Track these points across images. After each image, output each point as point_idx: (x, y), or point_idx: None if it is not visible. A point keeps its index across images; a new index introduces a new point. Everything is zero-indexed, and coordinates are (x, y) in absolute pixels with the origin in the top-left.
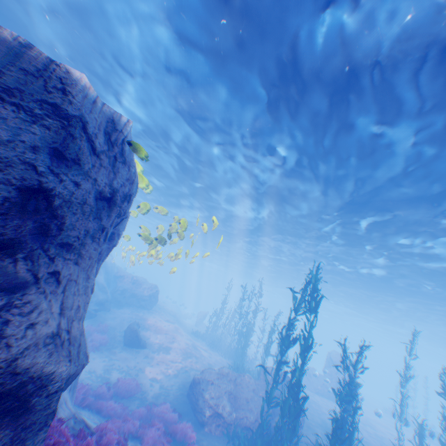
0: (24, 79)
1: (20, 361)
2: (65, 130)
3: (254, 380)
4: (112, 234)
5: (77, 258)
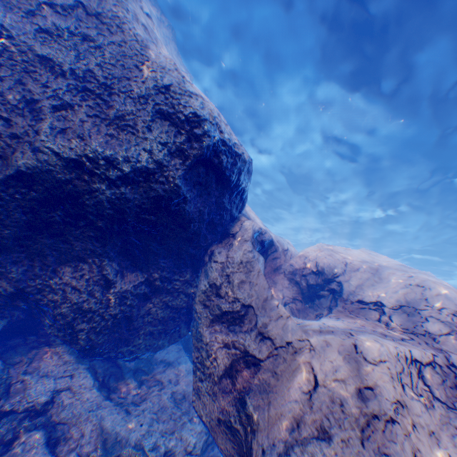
0: None
1: None
2: None
3: None
4: None
5: None
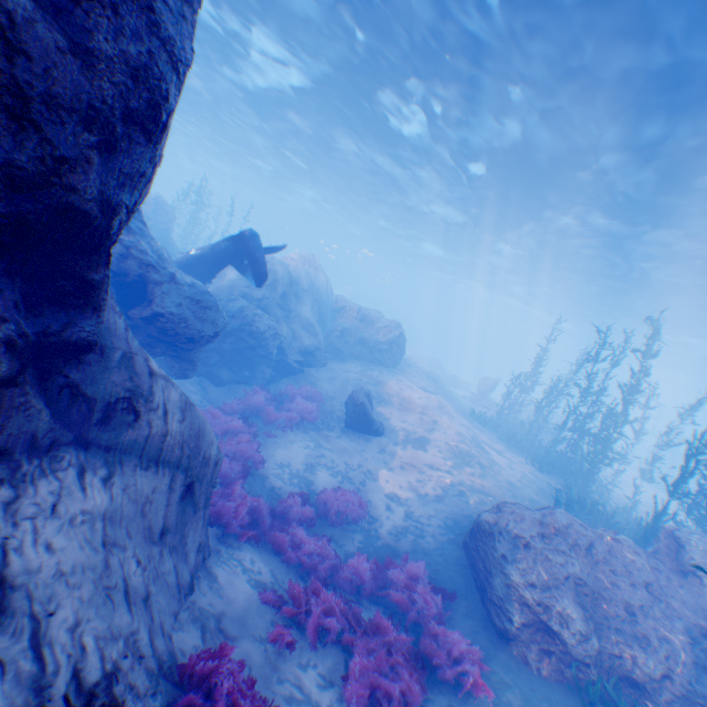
0: None
1: None
2: None
3: (645, 558)
4: None
5: None
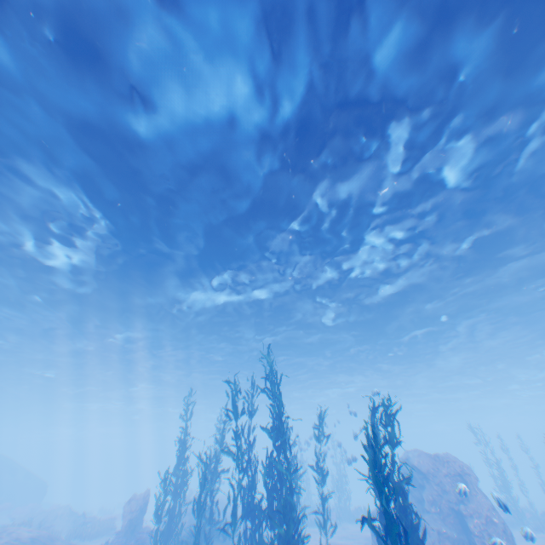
0: None
1: None
2: None
3: None
4: None
5: None
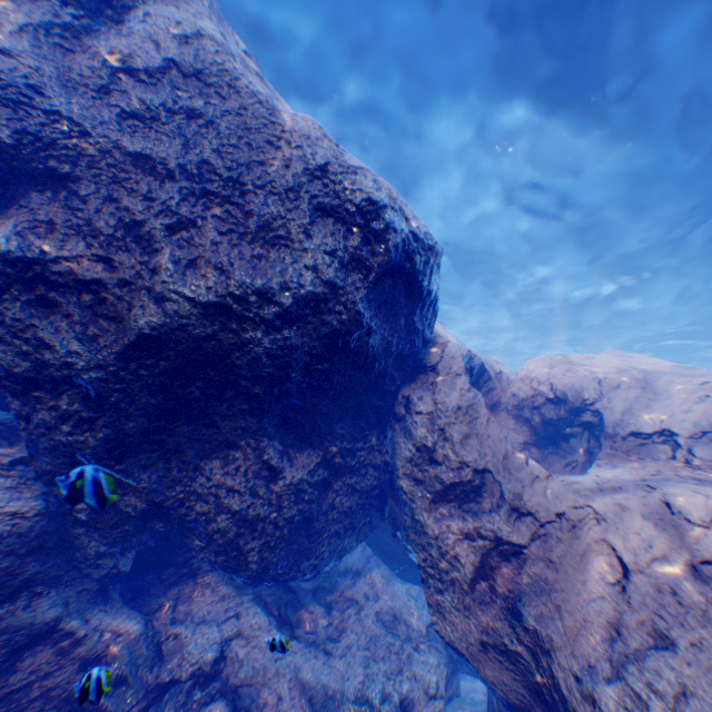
0: None
1: None
2: None
3: None
4: None
5: None
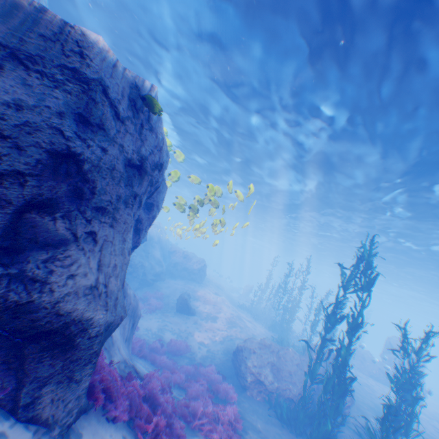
0: (44, 46)
1: (62, 305)
2: (86, 95)
3: (298, 355)
4: (151, 205)
5: (111, 221)
